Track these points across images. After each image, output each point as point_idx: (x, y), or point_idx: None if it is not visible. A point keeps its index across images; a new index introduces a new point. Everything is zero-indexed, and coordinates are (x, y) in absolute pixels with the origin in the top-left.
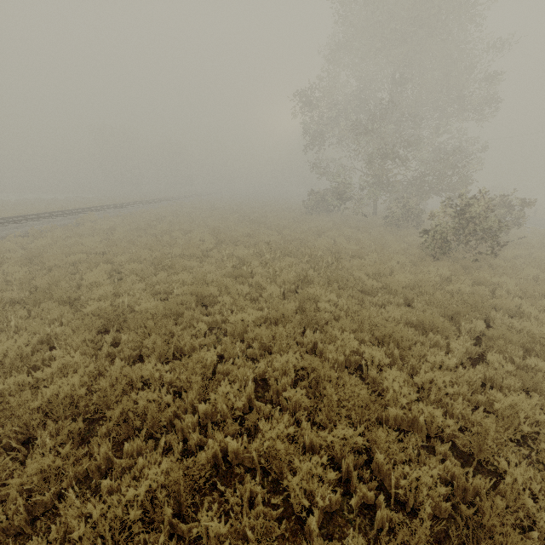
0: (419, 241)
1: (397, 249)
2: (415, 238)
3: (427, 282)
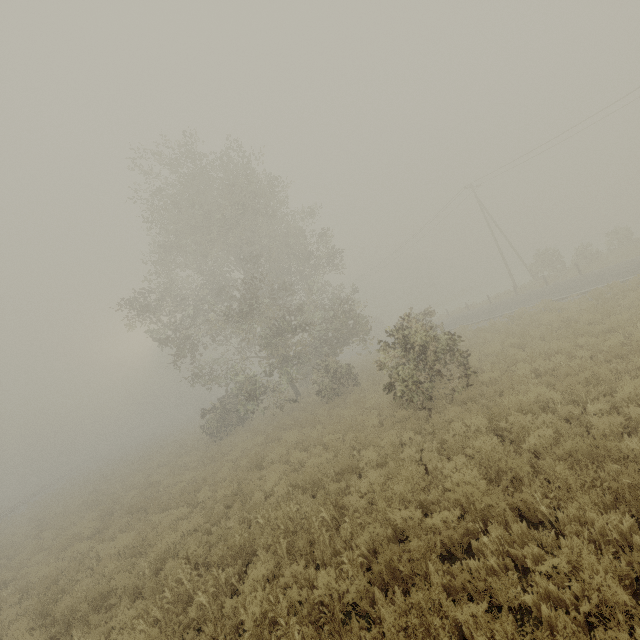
0: (382, 398)
1: (375, 423)
2: (374, 397)
3: (494, 455)
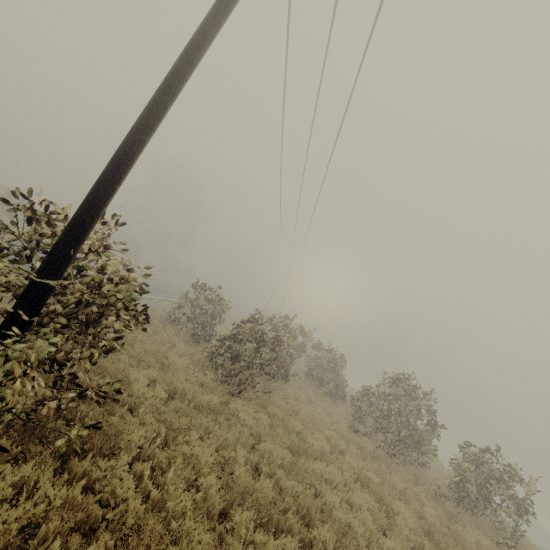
0: None
1: None
2: None
3: None
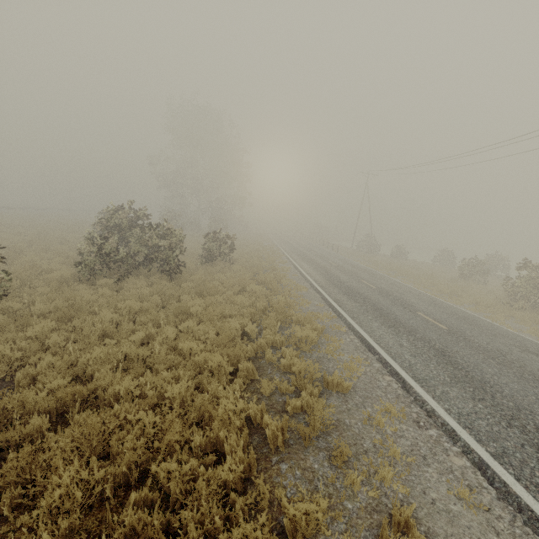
0: None
1: None
2: None
3: None
